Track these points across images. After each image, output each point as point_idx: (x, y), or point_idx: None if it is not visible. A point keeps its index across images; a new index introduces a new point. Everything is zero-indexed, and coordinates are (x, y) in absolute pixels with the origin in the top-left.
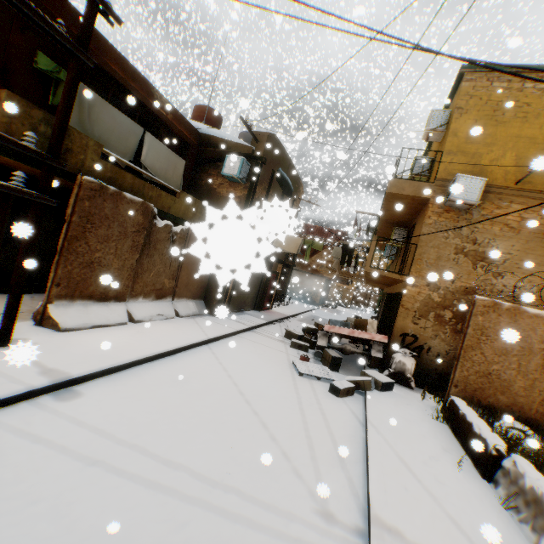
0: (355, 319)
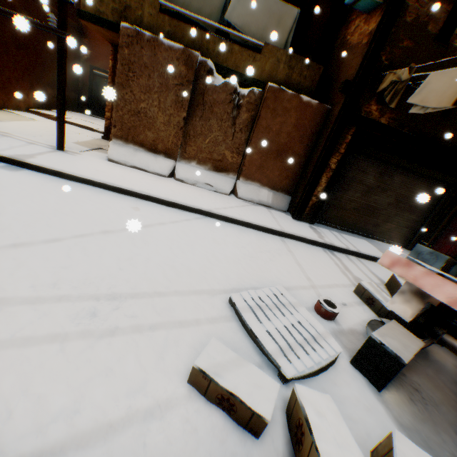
0: None
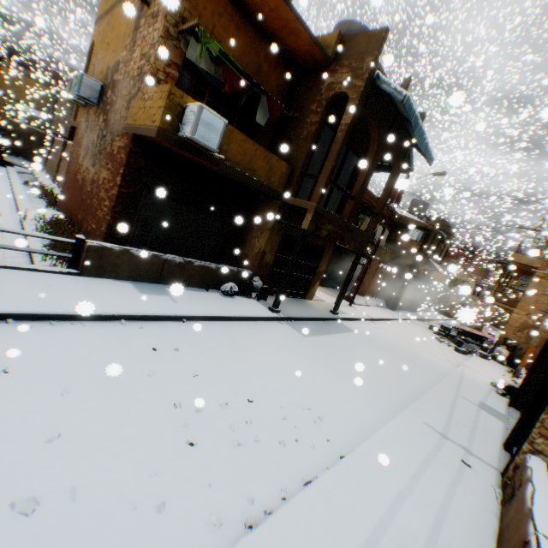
0: (475, 325)
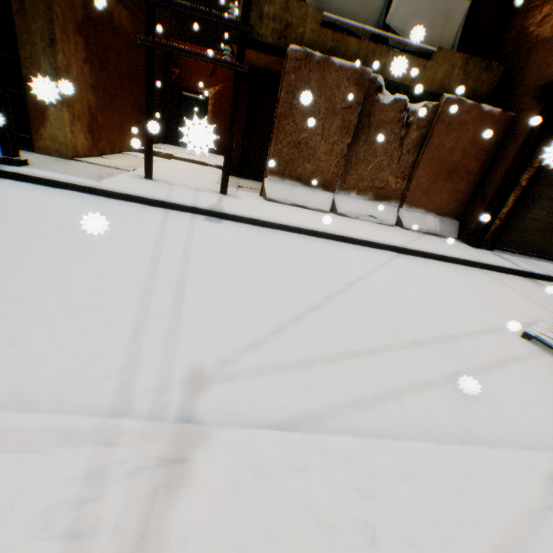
0: None
